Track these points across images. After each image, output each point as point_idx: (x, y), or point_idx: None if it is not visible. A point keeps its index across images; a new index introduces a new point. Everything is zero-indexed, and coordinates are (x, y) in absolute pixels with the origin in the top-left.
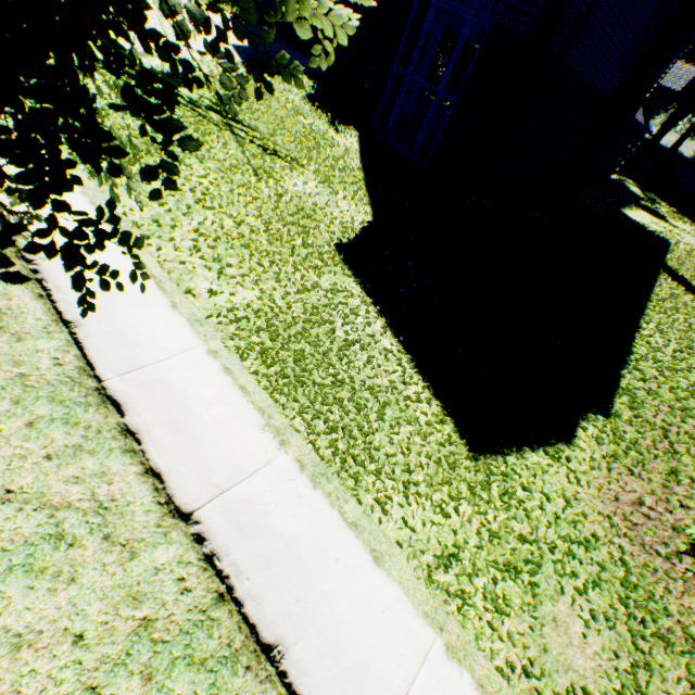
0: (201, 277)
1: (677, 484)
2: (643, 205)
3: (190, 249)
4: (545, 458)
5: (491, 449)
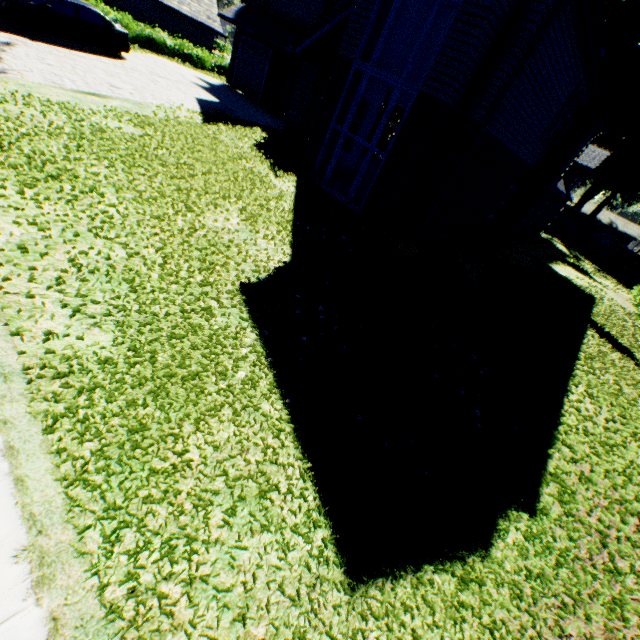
0: (48, 314)
1: (623, 625)
2: (569, 261)
3: (51, 280)
4: (451, 582)
5: (377, 569)
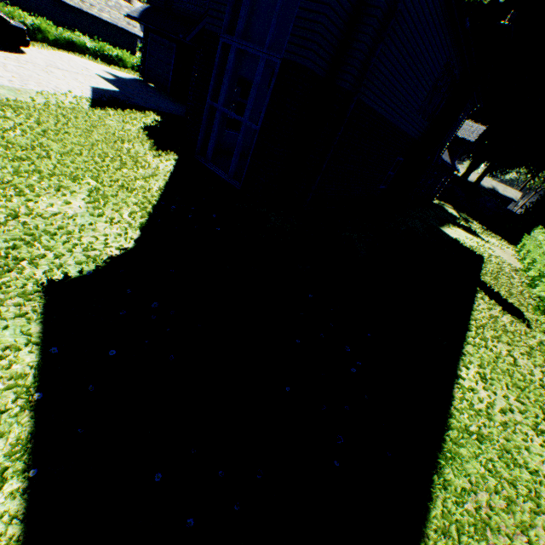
0: None
1: None
2: (459, 223)
3: None
4: None
5: None
